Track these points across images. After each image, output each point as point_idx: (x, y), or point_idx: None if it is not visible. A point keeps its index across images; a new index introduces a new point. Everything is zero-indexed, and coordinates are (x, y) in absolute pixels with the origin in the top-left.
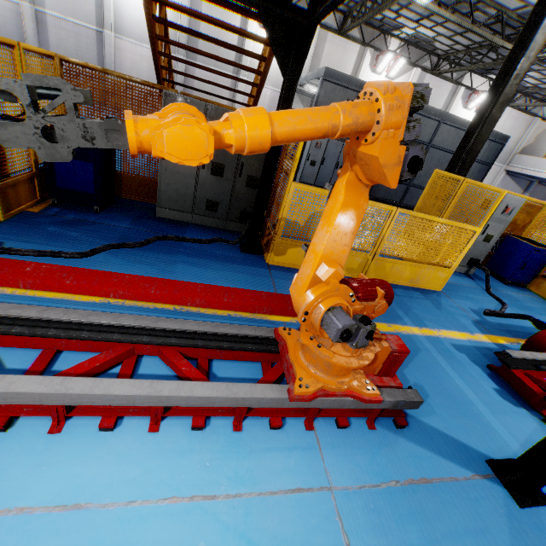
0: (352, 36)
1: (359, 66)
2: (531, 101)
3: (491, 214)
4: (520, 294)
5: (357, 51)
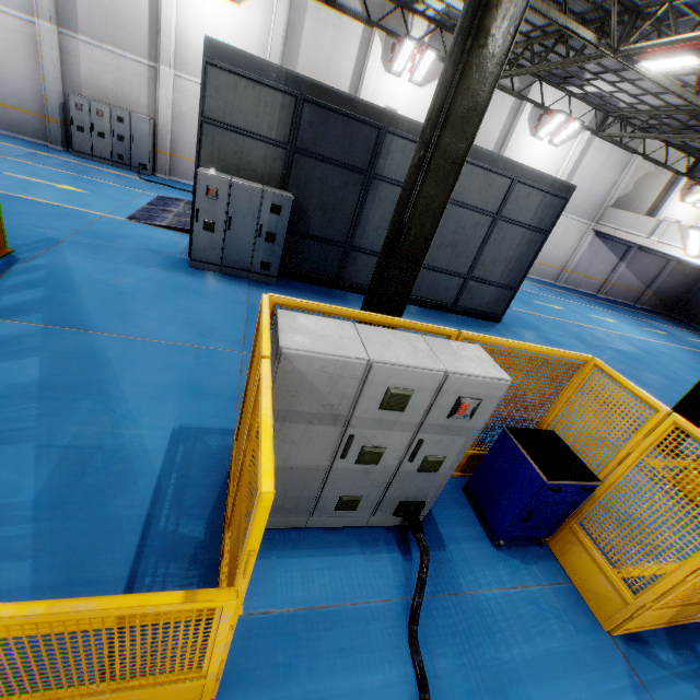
0: (350, 9)
1: (365, 61)
2: (629, 129)
3: (423, 417)
4: (517, 588)
5: (359, 35)
